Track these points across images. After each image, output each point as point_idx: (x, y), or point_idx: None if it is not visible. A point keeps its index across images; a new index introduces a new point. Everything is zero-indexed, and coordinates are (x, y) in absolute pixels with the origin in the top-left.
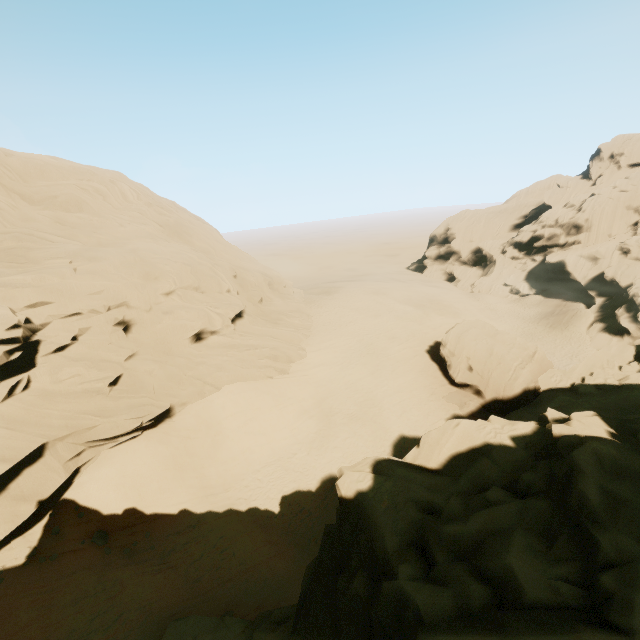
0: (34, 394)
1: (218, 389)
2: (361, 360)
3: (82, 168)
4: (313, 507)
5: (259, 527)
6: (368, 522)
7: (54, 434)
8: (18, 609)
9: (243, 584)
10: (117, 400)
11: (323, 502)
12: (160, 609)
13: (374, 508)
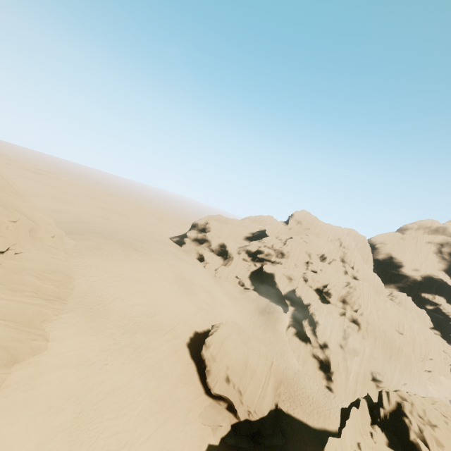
0: None
1: None
2: (120, 357)
3: None
4: None
5: None
6: None
7: None
8: None
9: None
10: None
11: None
12: None
13: None
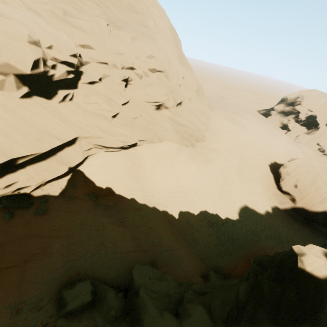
0: (74, 105)
1: (161, 141)
2: (233, 155)
3: None
4: (194, 223)
5: (167, 222)
6: None
7: (82, 133)
8: (55, 218)
9: (159, 249)
10: (114, 127)
11: (199, 222)
12: (121, 246)
13: None
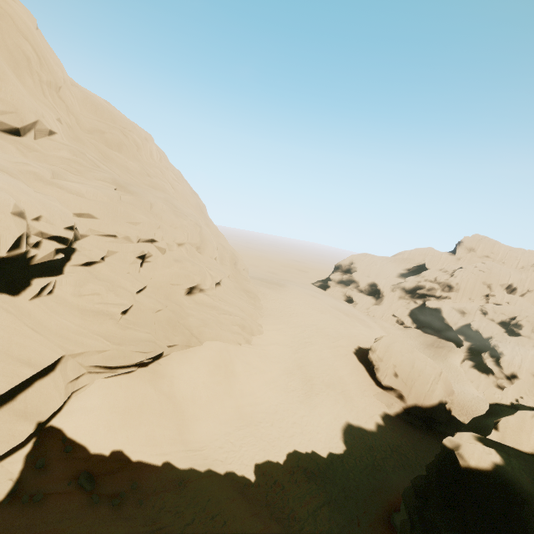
0: (56, 301)
1: (201, 343)
2: (307, 347)
3: (127, 119)
4: (285, 480)
5: (240, 494)
6: (523, 497)
7: (71, 348)
8: None
9: None
10: (125, 329)
11: (292, 477)
12: None
13: (522, 483)
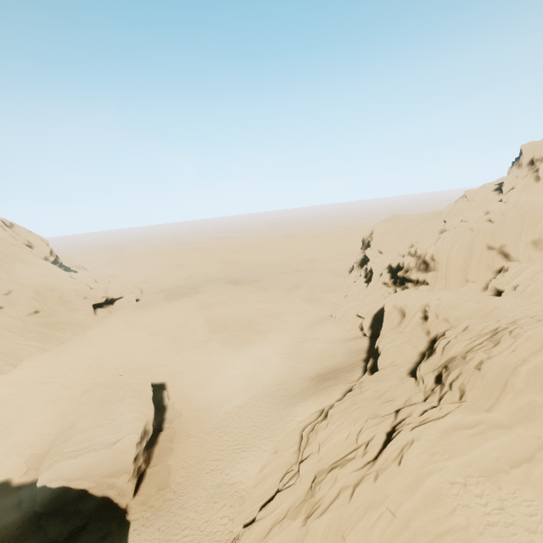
0: None
1: None
2: (39, 387)
3: None
4: None
5: None
6: None
7: None
8: None
9: None
10: None
11: None
12: None
13: None
